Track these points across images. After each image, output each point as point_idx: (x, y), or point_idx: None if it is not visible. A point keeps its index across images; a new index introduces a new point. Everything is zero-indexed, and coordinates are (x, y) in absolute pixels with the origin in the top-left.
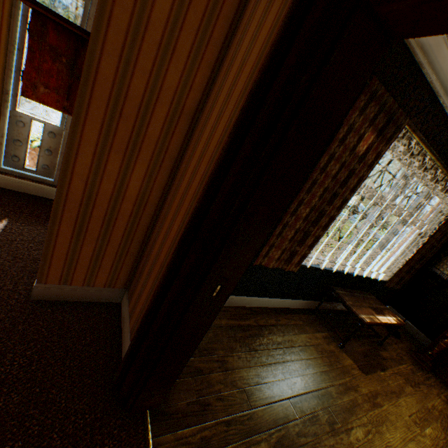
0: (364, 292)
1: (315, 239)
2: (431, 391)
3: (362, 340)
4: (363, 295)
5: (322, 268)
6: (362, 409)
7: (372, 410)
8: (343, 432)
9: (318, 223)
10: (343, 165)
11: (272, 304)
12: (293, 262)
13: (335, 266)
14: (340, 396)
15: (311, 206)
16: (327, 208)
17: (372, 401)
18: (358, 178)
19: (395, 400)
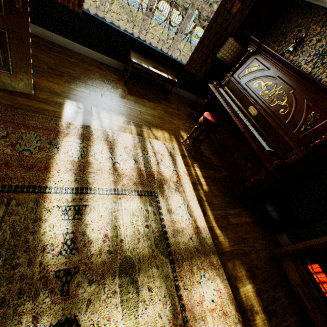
0: (164, 67)
1: None
2: (180, 121)
3: (153, 94)
4: (160, 66)
5: (117, 29)
6: (103, 93)
7: (111, 97)
8: (75, 86)
9: None
10: None
11: (86, 53)
12: (74, 2)
13: (136, 36)
14: (93, 85)
15: None
16: None
17: (117, 97)
18: None
19: (139, 106)
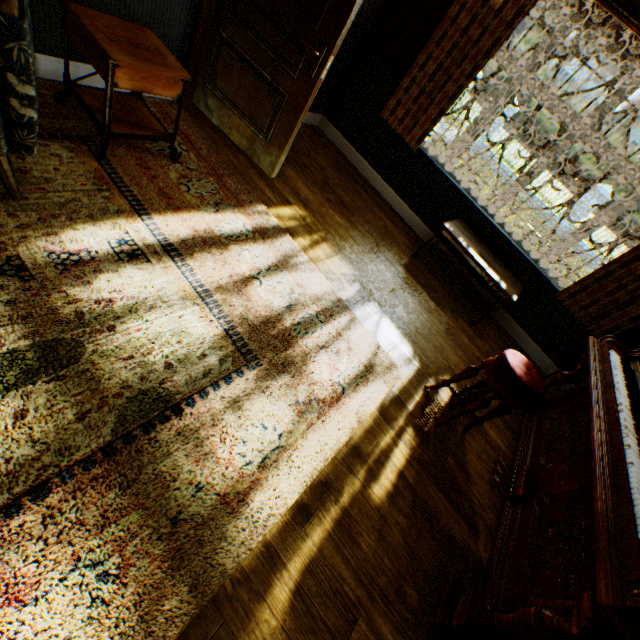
0: (510, 273)
1: (439, 113)
2: None
3: (453, 300)
4: (500, 265)
5: (455, 185)
6: (361, 237)
7: (368, 247)
8: (330, 207)
9: (444, 90)
10: (474, 20)
11: (393, 202)
12: (414, 136)
13: (482, 207)
14: (357, 223)
15: (437, 64)
16: (454, 73)
17: (378, 254)
18: (493, 41)
19: (403, 287)
